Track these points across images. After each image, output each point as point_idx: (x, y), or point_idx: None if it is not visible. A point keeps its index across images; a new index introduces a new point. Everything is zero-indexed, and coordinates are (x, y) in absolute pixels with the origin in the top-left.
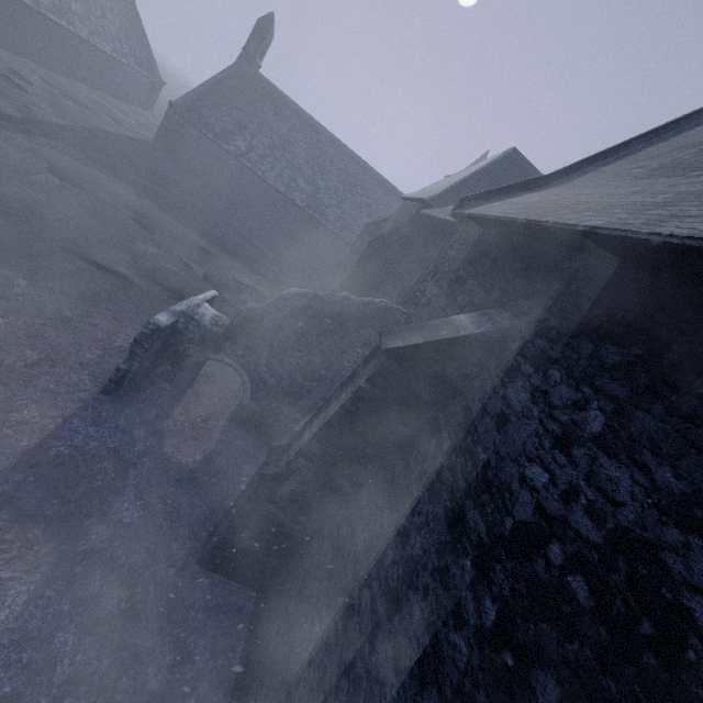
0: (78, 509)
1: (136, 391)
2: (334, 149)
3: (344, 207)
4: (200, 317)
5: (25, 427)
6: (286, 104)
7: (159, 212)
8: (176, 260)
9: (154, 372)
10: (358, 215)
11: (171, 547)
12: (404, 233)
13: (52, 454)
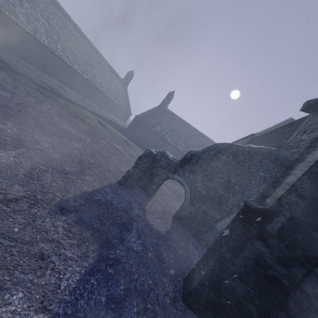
0: (109, 230)
1: (131, 188)
2: (194, 132)
3: None
4: (167, 154)
5: (86, 183)
6: (176, 117)
7: (131, 142)
8: (138, 155)
9: (138, 184)
10: None
11: (163, 280)
12: None
13: (97, 198)
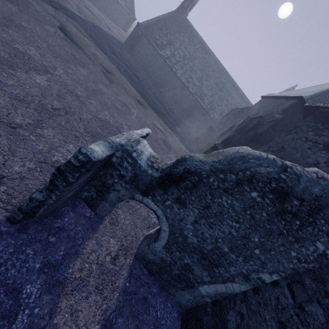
0: None
1: (53, 218)
2: (215, 66)
3: (214, 97)
4: (137, 155)
5: None
6: (196, 37)
7: (118, 73)
8: (121, 102)
9: (78, 195)
10: (220, 104)
11: None
12: (277, 117)
13: None
